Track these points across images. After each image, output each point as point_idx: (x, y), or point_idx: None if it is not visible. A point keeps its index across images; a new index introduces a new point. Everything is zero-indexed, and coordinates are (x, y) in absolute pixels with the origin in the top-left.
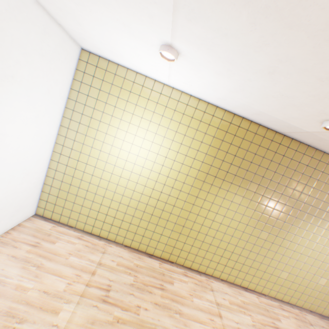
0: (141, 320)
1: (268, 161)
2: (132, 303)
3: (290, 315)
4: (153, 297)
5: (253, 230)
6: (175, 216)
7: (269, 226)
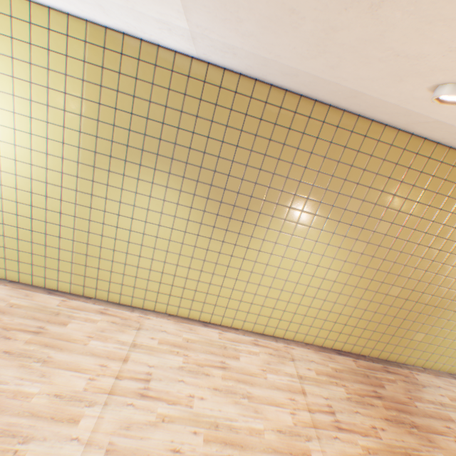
0: None
1: (193, 118)
2: None
3: (263, 351)
4: (10, 344)
5: (198, 240)
6: (69, 229)
7: (221, 231)
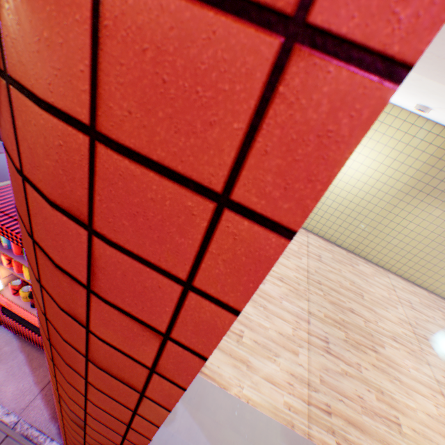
0: (343, 276)
1: None
2: (335, 267)
3: None
4: (347, 269)
5: (443, 241)
6: (368, 220)
7: None
